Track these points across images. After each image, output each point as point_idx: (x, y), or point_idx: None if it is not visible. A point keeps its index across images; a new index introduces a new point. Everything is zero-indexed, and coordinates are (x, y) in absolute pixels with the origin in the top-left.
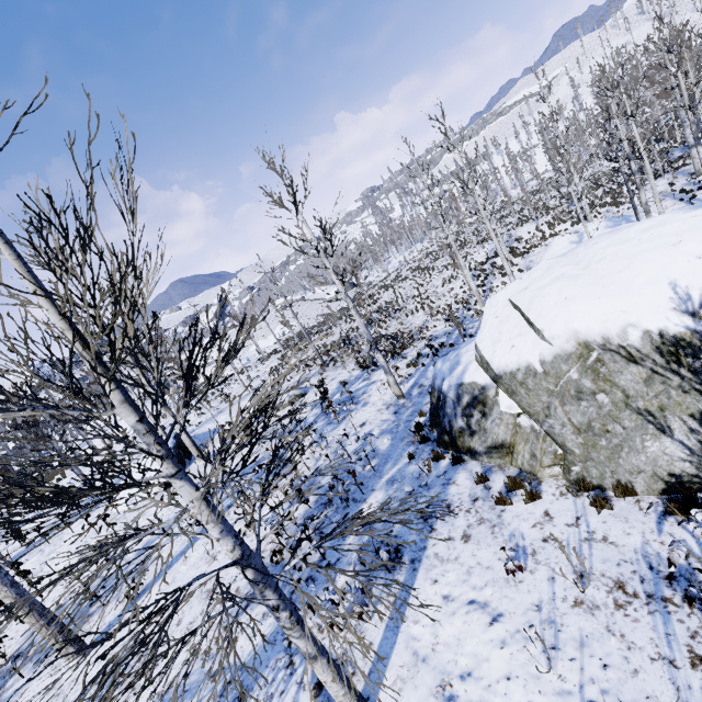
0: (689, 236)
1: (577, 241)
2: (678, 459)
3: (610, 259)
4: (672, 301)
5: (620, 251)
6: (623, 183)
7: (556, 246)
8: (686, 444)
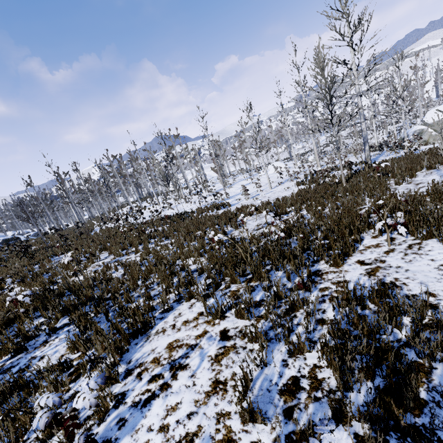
0: None
1: None
2: None
3: None
4: None
5: None
6: None
7: None
8: None
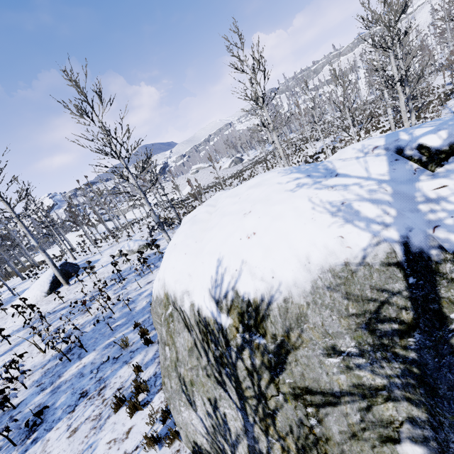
0: (257, 207)
1: None
2: (199, 432)
3: (217, 212)
4: (211, 281)
5: (225, 206)
6: (433, 100)
7: None
8: (204, 423)
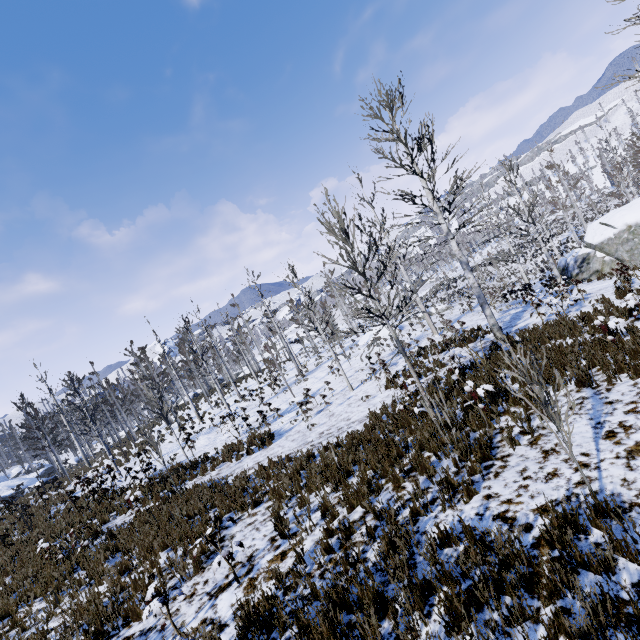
0: None
1: None
2: None
3: (638, 203)
4: None
5: None
6: None
7: None
8: None
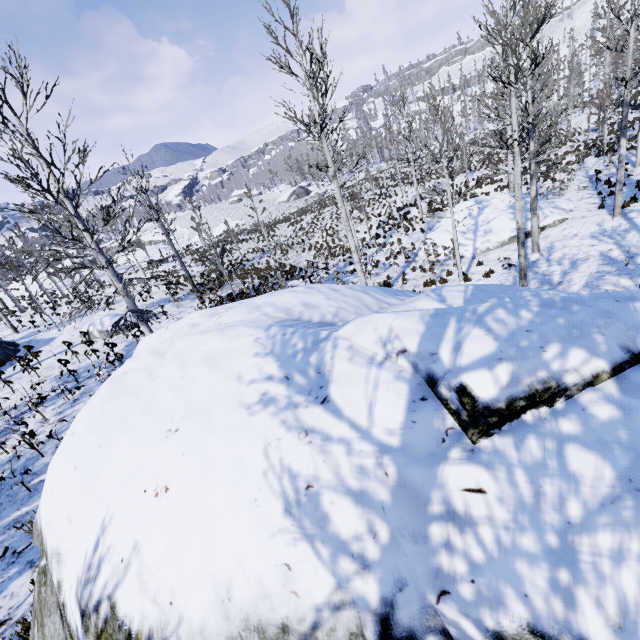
0: (189, 427)
1: (474, 216)
2: None
3: (149, 389)
4: (84, 563)
5: (161, 382)
6: (570, 152)
7: (456, 215)
8: None
